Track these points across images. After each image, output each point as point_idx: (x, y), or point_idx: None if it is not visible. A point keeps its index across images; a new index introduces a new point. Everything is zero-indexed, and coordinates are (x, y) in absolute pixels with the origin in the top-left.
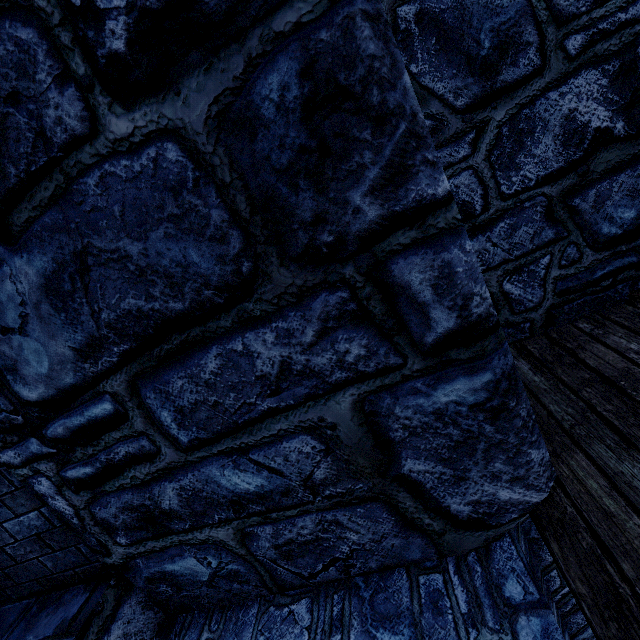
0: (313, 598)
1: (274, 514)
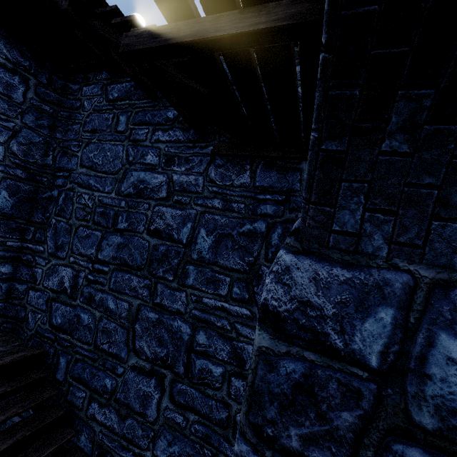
0: None
1: None
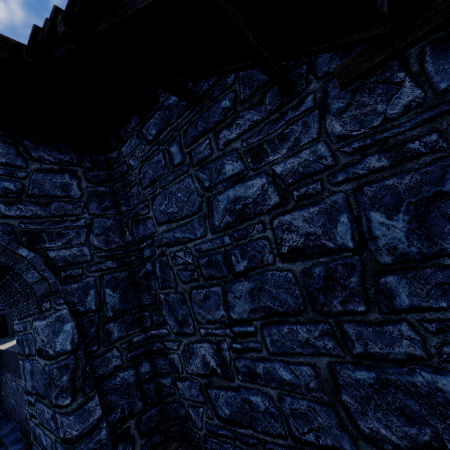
0: None
1: None
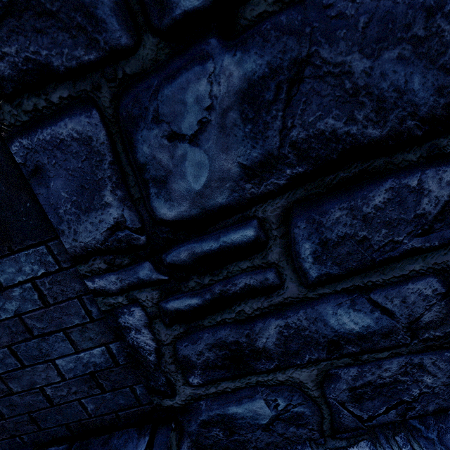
0: (372, 440)
1: (365, 356)
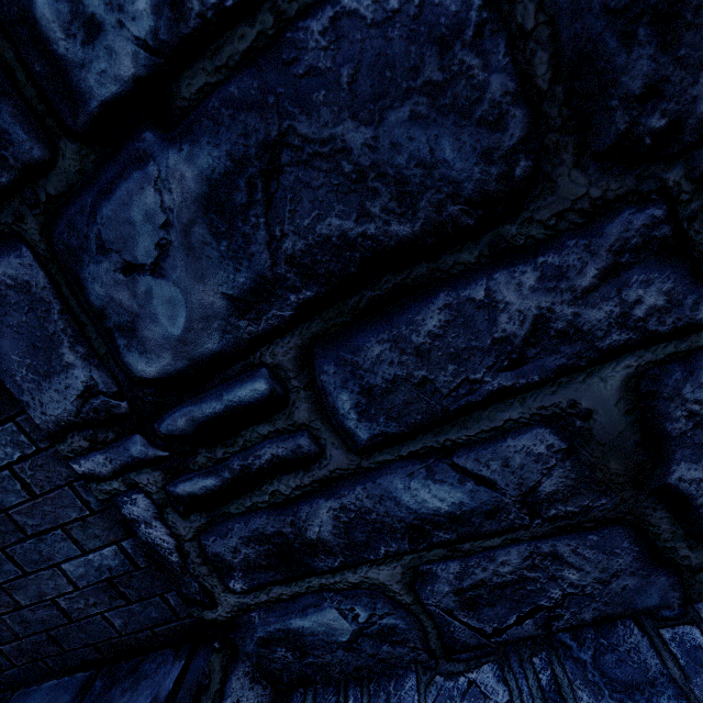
0: (500, 663)
1: (467, 545)
